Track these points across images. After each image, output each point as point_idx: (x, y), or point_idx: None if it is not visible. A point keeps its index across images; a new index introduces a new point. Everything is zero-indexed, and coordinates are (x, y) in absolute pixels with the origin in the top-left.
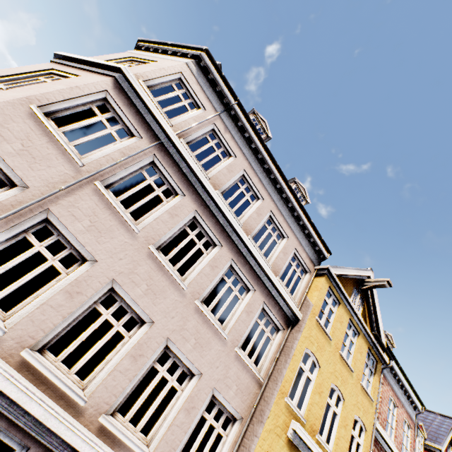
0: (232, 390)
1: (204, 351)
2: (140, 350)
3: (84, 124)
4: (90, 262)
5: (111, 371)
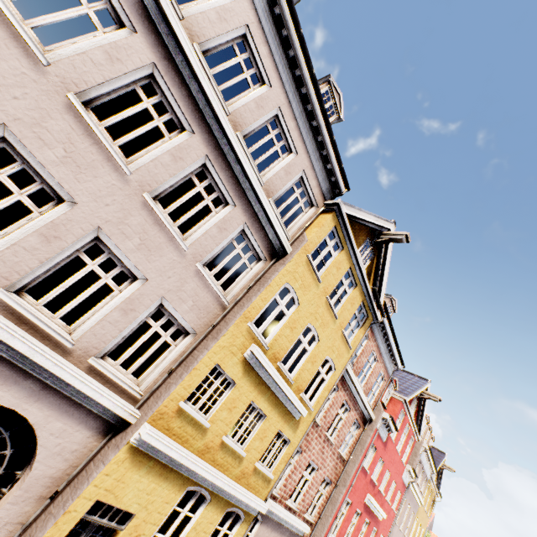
0: (186, 304)
1: (152, 256)
2: (55, 231)
3: None
4: None
5: (11, 245)
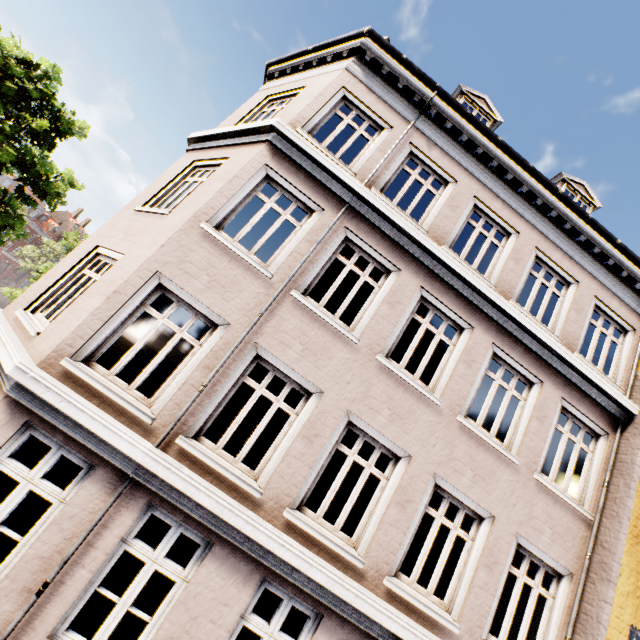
0: (544, 535)
1: (488, 485)
2: (405, 495)
3: (255, 221)
4: (315, 395)
5: (380, 525)
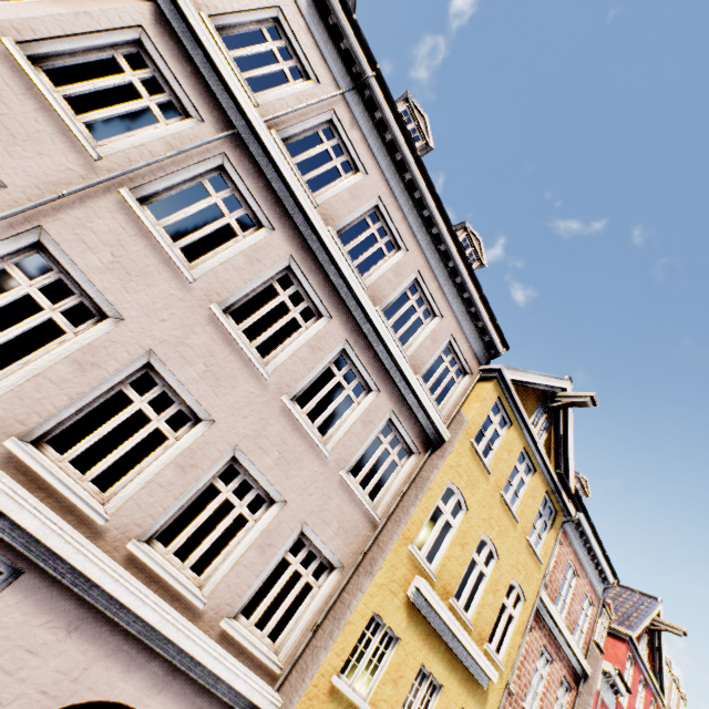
0: (330, 528)
1: (292, 470)
2: (191, 459)
3: (101, 86)
4: (112, 320)
5: (147, 484)
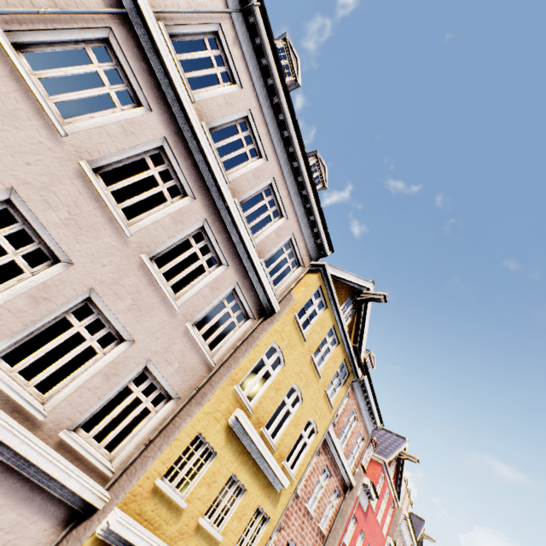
0: (172, 366)
1: (143, 316)
2: (45, 293)
3: None
4: None
5: None
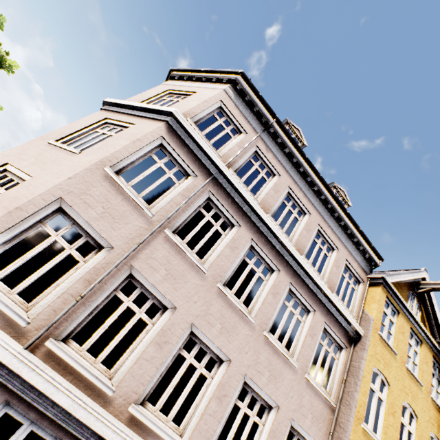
0: (307, 419)
1: (278, 382)
2: (223, 390)
3: (147, 174)
4: (170, 309)
5: (202, 415)
